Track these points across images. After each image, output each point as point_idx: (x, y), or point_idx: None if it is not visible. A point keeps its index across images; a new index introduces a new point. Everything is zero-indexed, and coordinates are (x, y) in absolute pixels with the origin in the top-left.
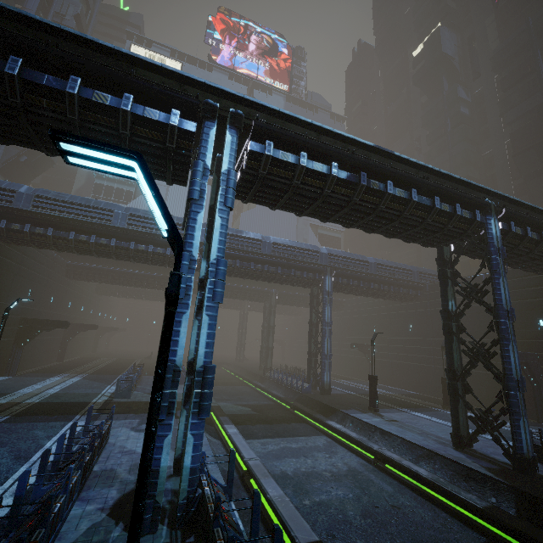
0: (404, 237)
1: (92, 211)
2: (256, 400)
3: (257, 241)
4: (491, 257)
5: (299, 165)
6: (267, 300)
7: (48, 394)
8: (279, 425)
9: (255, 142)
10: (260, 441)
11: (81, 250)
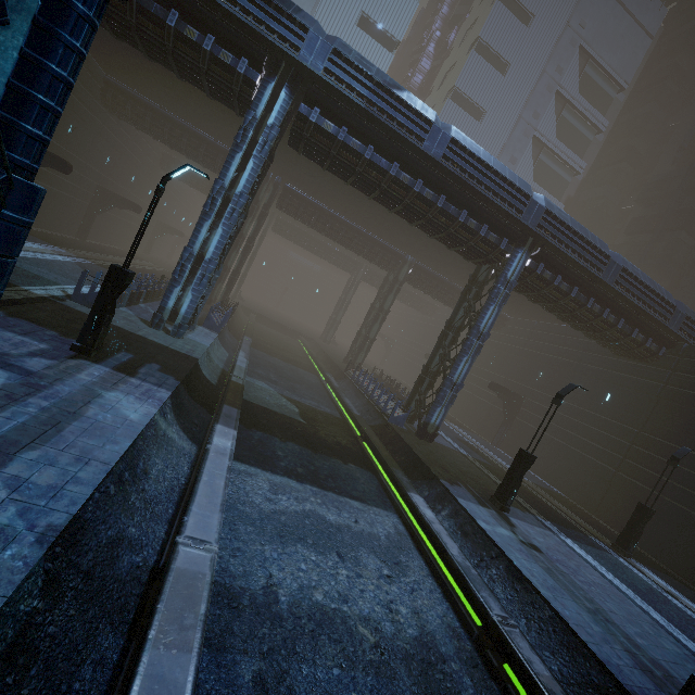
0: None
1: None
2: (316, 400)
3: (423, 122)
4: None
5: None
6: (394, 269)
7: None
8: (327, 459)
9: None
10: (272, 479)
11: None
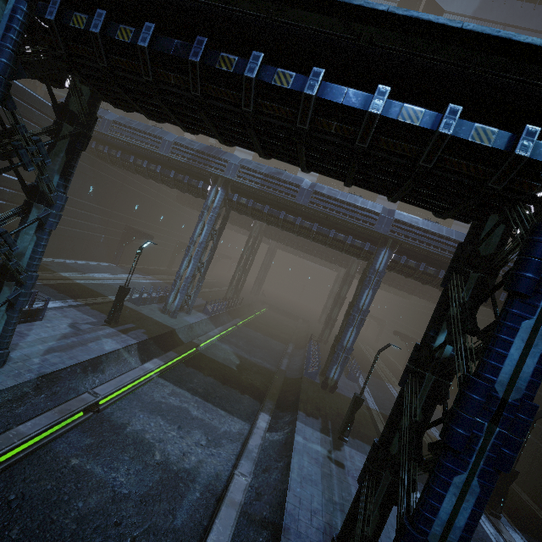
0: (369, 186)
1: (148, 138)
2: (264, 359)
3: (295, 186)
4: (529, 260)
5: (91, 33)
6: (347, 267)
7: (99, 282)
8: (229, 389)
9: (44, 4)
10: (175, 390)
11: (143, 174)
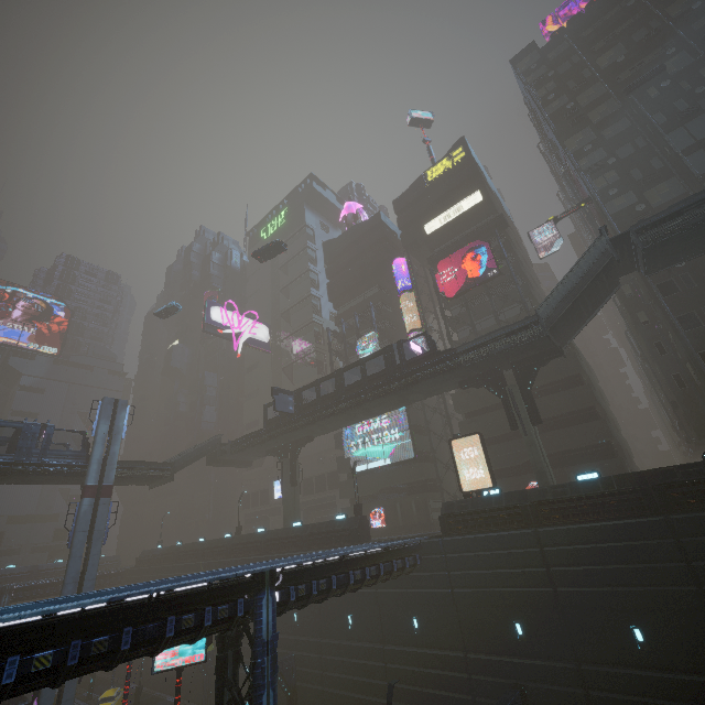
0: None
1: None
2: None
3: None
4: None
5: None
6: None
7: None
8: None
9: None
10: None
11: None
